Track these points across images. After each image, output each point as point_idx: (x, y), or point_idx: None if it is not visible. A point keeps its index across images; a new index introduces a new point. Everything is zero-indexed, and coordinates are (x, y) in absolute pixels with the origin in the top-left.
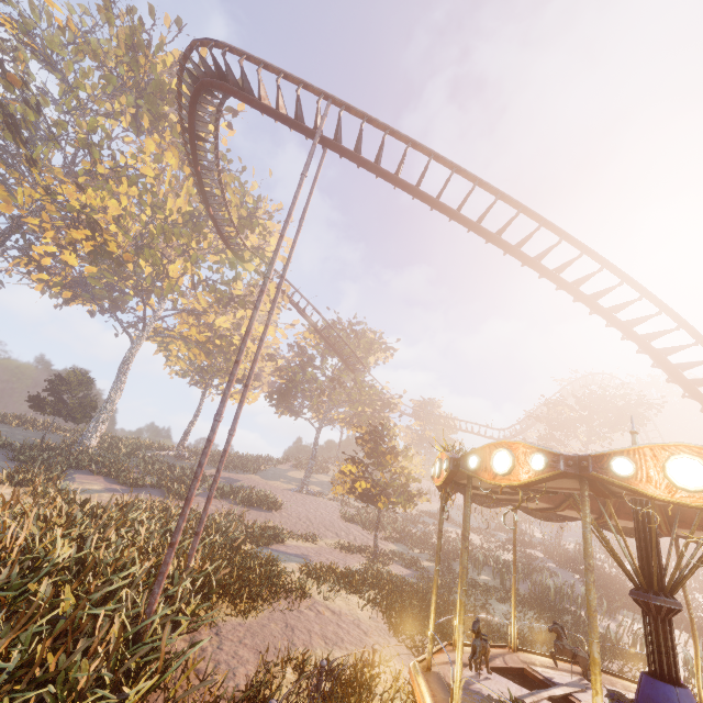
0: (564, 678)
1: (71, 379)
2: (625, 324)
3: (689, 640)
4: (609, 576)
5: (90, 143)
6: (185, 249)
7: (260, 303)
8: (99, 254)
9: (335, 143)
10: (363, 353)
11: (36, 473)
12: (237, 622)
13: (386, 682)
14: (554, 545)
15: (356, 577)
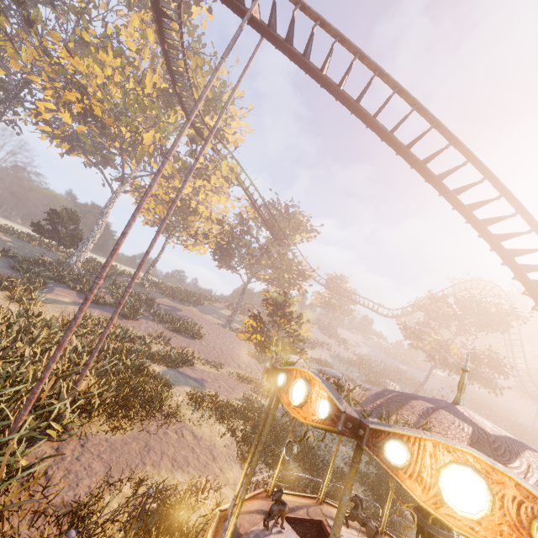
0: (351, 537)
1: (64, 215)
2: (508, 253)
3: None
4: None
5: (81, 11)
6: (156, 121)
7: (155, 182)
8: (85, 115)
9: (268, 30)
10: (291, 231)
11: (15, 284)
12: (106, 437)
13: (209, 506)
14: None
15: (227, 410)
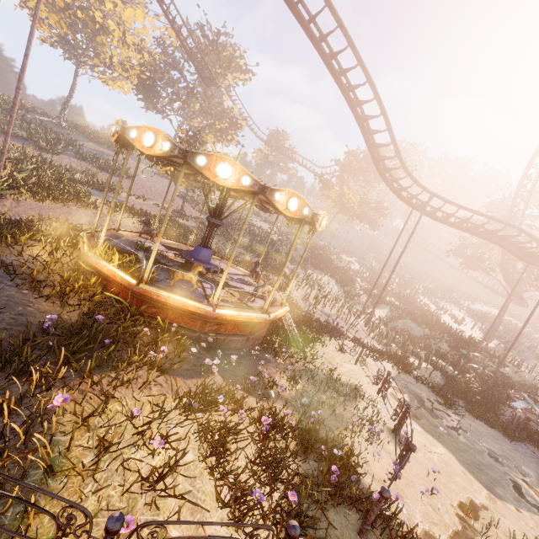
0: None
1: None
2: (345, 88)
3: (333, 283)
4: (326, 257)
5: None
6: None
7: None
8: None
9: None
10: (223, 69)
11: None
12: (35, 203)
13: None
14: (313, 240)
15: (139, 212)
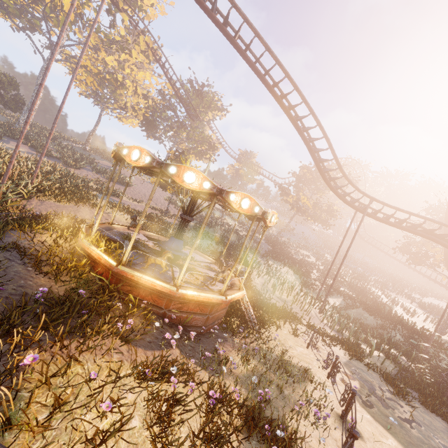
0: None
1: (3, 79)
2: (294, 118)
3: (291, 273)
4: (286, 251)
5: None
6: None
7: (56, 51)
8: None
9: None
10: (205, 108)
11: None
12: (54, 203)
13: None
14: (274, 236)
15: (132, 211)
